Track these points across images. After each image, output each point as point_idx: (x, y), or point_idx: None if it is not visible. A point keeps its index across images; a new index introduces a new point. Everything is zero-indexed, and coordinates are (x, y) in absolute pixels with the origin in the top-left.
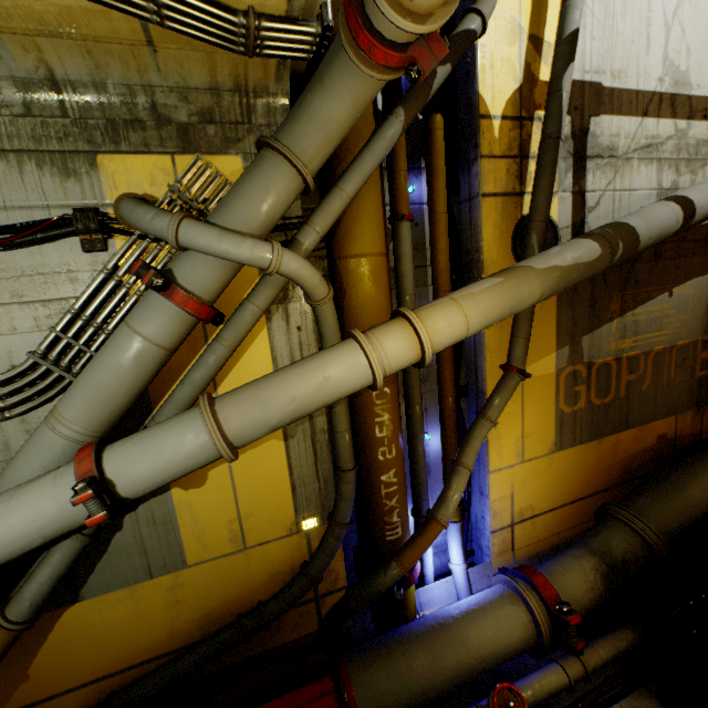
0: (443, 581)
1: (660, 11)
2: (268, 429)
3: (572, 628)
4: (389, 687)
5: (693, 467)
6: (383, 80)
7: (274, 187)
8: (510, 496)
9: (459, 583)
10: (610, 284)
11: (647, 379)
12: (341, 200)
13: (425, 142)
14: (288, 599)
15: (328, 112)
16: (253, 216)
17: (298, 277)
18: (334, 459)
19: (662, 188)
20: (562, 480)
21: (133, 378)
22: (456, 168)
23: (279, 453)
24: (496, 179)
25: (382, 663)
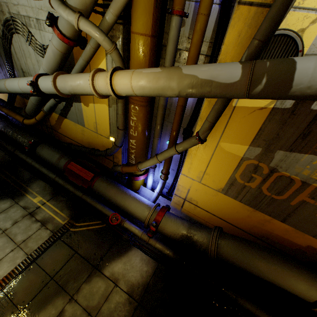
0: (151, 191)
1: None
2: (68, 92)
3: (151, 230)
4: (102, 189)
5: (281, 262)
6: None
7: None
8: (188, 189)
9: (153, 196)
10: None
11: None
12: None
13: None
14: (100, 153)
15: None
16: None
17: (90, 35)
18: None
19: None
20: (219, 206)
21: (53, 58)
22: None
23: (107, 110)
24: None
25: (105, 184)
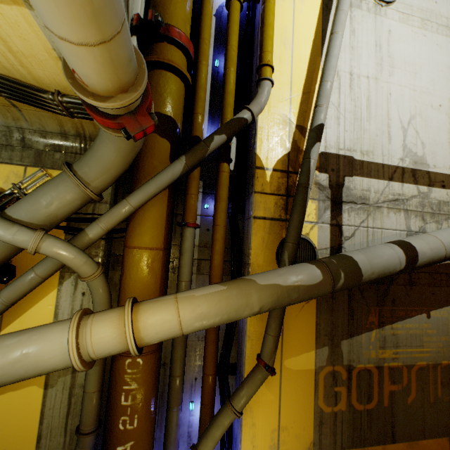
0: None
1: (398, 120)
2: None
3: None
4: None
5: None
6: (119, 136)
7: (59, 194)
8: None
9: None
10: (367, 298)
11: (412, 393)
12: (125, 208)
13: (216, 178)
14: None
15: (102, 152)
16: (36, 211)
17: (59, 258)
18: (101, 411)
19: (411, 230)
20: None
21: None
22: (244, 197)
23: (36, 399)
24: (265, 208)
25: None
